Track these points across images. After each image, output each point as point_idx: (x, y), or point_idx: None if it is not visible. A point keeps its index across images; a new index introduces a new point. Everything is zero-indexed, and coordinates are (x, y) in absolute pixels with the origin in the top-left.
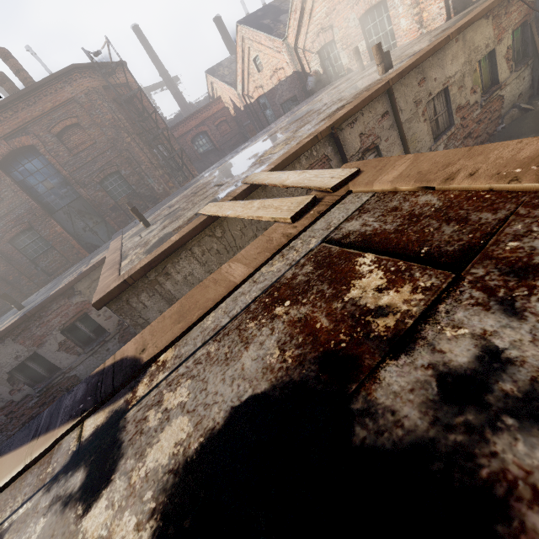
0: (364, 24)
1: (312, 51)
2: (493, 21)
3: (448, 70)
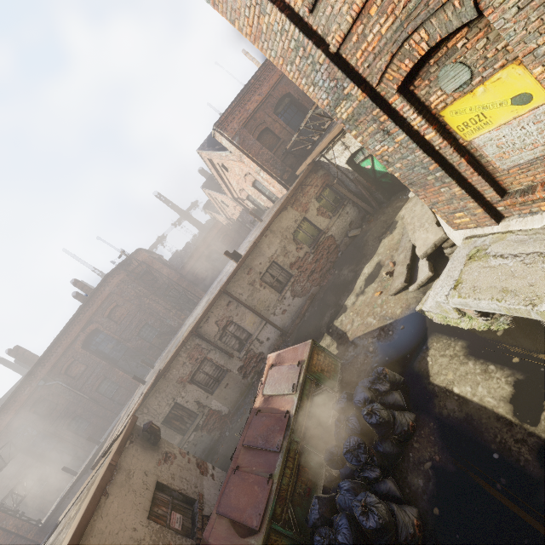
0: (257, 187)
1: (244, 199)
2: (293, 206)
3: (268, 253)
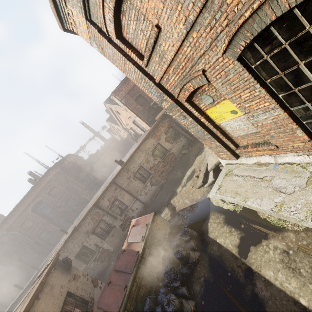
0: (135, 123)
1: (129, 129)
2: (152, 137)
3: (138, 161)
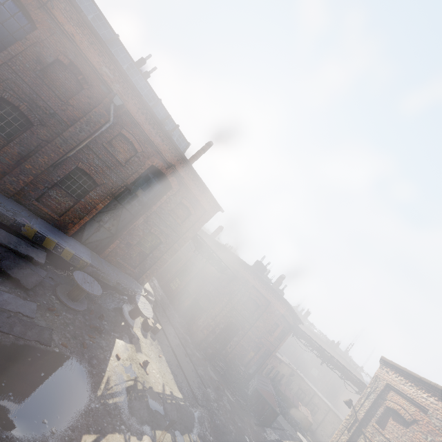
0: None
1: None
2: None
3: None
